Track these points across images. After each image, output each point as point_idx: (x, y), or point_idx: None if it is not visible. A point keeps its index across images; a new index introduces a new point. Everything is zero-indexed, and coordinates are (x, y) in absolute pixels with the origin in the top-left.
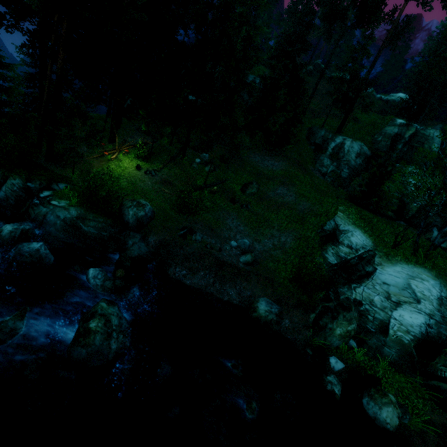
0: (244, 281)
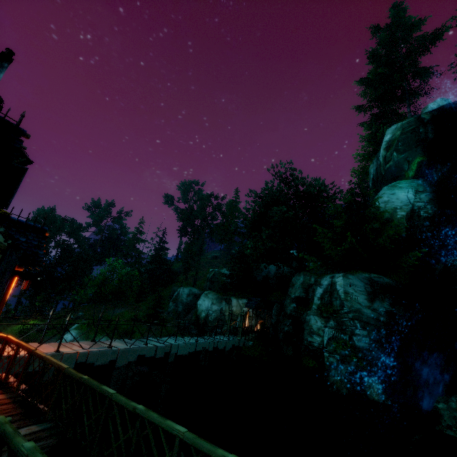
0: None
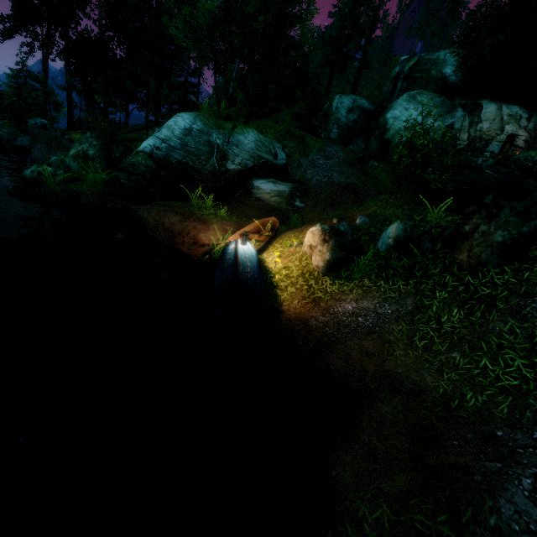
0: (64, 150)
